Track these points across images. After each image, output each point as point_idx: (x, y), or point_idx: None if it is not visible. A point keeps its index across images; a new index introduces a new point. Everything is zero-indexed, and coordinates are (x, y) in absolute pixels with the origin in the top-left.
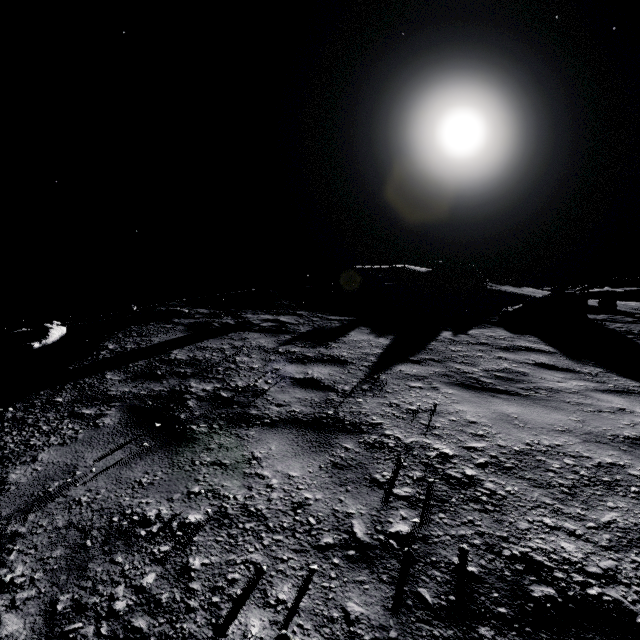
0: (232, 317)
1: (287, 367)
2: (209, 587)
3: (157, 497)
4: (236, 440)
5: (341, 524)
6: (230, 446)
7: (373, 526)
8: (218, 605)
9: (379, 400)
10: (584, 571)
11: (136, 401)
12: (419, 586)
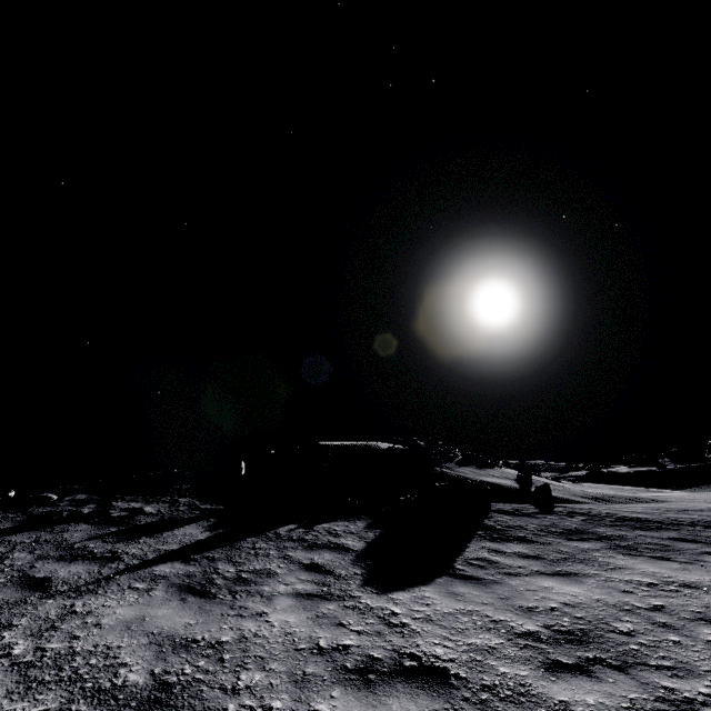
0: (98, 505)
1: (47, 565)
2: None
3: None
4: None
5: None
6: None
7: None
8: None
9: (67, 601)
10: None
11: None
12: None
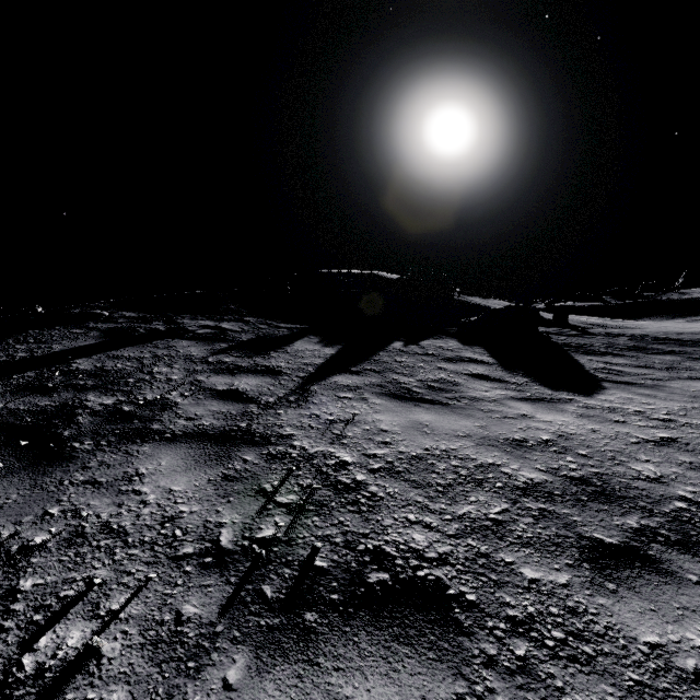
0: (164, 322)
1: (212, 378)
2: (34, 606)
3: (2, 521)
4: (123, 457)
5: (208, 534)
6: (113, 463)
7: (242, 533)
8: (38, 623)
9: (301, 411)
10: (423, 557)
11: (10, 418)
12: (264, 584)
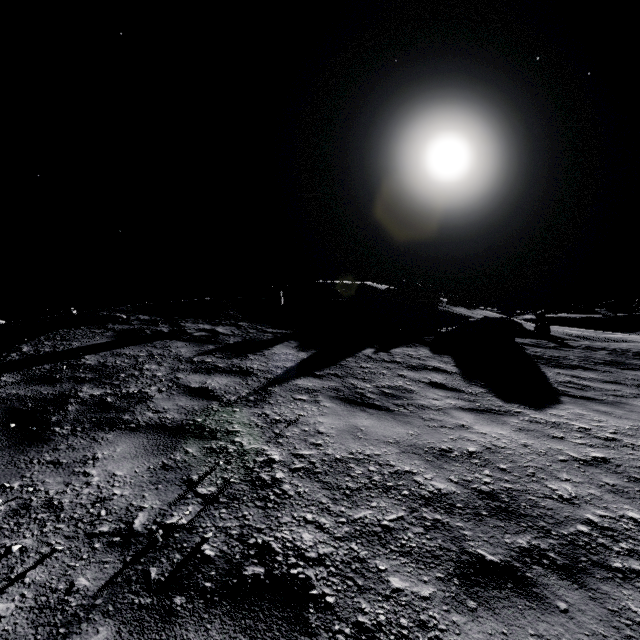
0: (169, 325)
1: (190, 376)
2: None
3: None
4: (89, 442)
5: (127, 516)
6: (79, 447)
7: (154, 518)
8: None
9: (254, 410)
10: (303, 556)
11: (17, 403)
12: (153, 566)
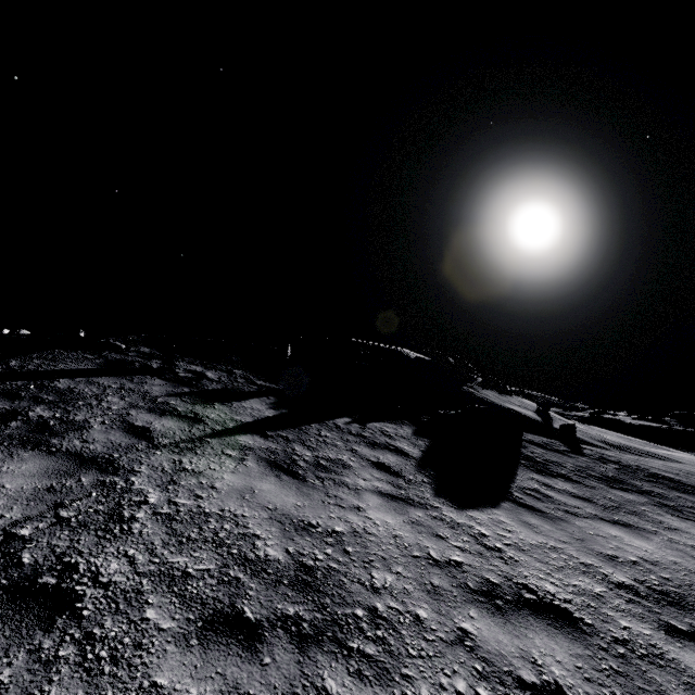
0: (163, 361)
1: (141, 414)
2: None
3: None
4: (5, 456)
5: None
6: None
7: (6, 526)
8: None
9: (174, 456)
10: (96, 578)
11: None
12: None
